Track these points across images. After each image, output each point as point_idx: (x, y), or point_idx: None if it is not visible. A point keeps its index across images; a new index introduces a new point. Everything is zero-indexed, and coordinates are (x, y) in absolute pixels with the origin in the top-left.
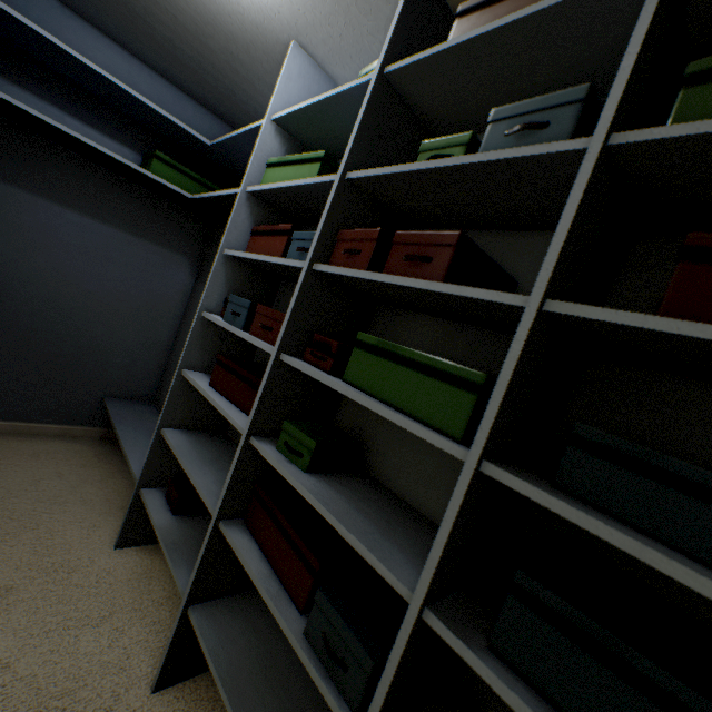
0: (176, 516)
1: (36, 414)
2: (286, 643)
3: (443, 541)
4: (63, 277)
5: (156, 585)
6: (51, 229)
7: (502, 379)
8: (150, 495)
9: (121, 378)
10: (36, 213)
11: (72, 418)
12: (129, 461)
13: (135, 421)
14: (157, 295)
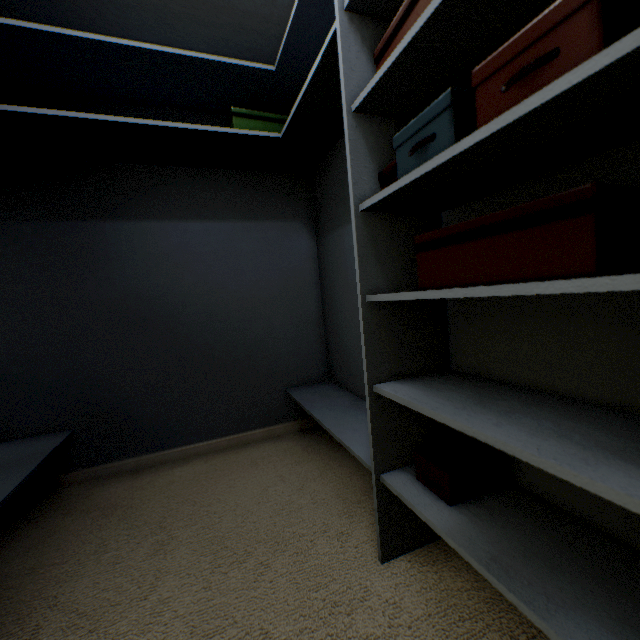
0: (454, 507)
1: (239, 424)
2: None
3: None
4: (210, 287)
5: (471, 621)
6: (184, 246)
7: None
8: (397, 482)
9: (292, 366)
10: (168, 237)
11: (269, 419)
12: (344, 443)
13: (323, 401)
14: (289, 271)
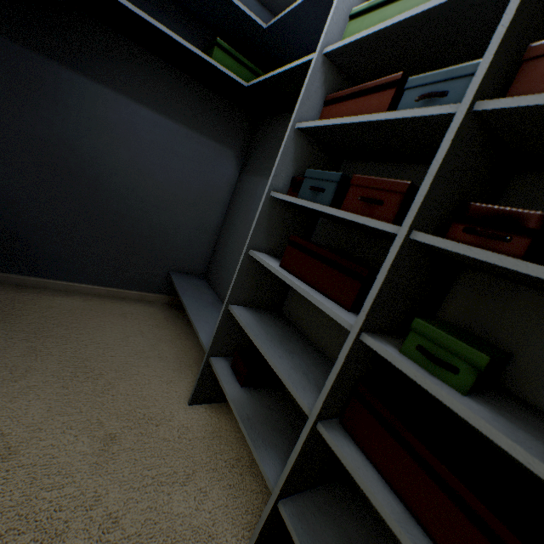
0: (243, 388)
1: (122, 282)
2: None
3: None
4: (140, 169)
5: (225, 445)
6: (130, 125)
7: None
8: (218, 364)
9: (181, 256)
10: (118, 110)
11: (147, 287)
12: (196, 329)
13: (194, 292)
14: (209, 185)
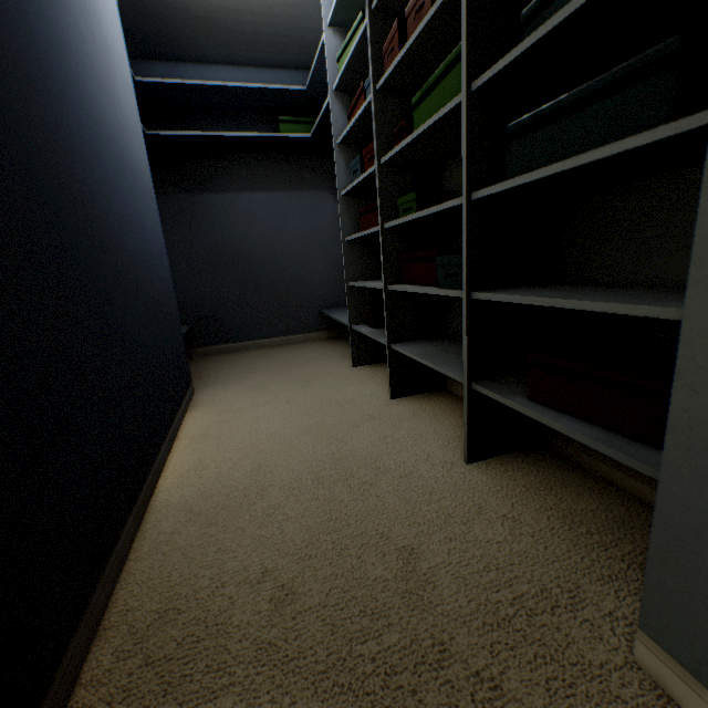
0: (375, 329)
1: (289, 330)
2: (456, 347)
3: (464, 147)
4: (268, 238)
5: (381, 375)
6: (251, 210)
7: (462, 26)
8: (358, 327)
9: (323, 295)
10: (240, 204)
11: (308, 329)
12: (342, 321)
13: (340, 312)
14: (321, 227)
